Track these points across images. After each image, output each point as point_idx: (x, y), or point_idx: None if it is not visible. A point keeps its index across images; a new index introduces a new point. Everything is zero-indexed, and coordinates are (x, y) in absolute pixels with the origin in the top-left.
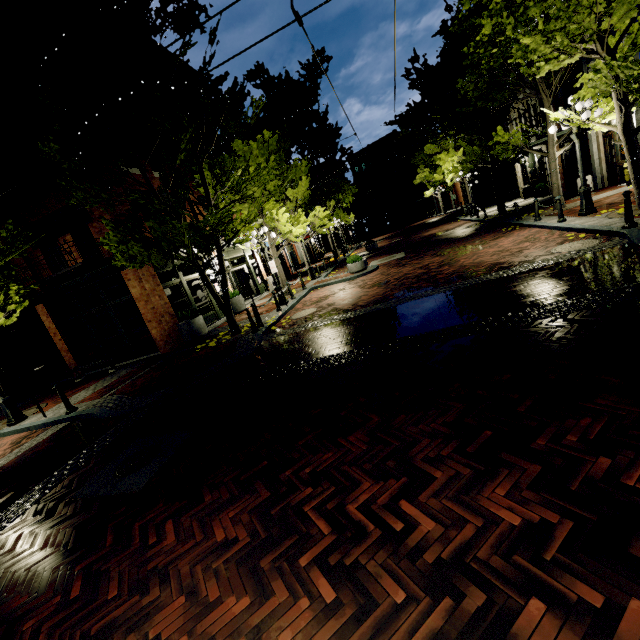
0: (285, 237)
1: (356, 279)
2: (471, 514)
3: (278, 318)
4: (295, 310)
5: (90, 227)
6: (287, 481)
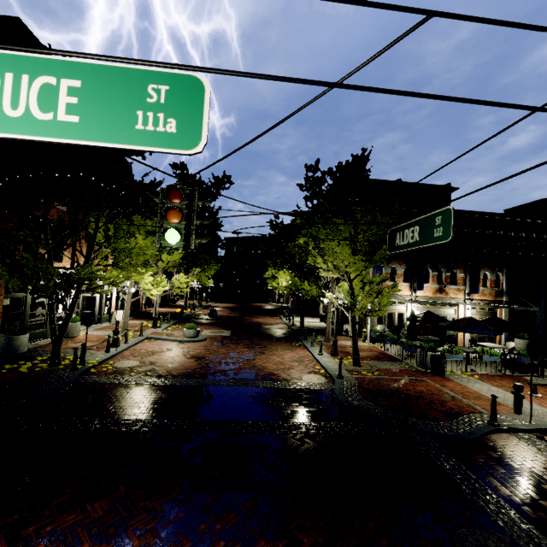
0: (143, 291)
1: (185, 343)
2: None
3: (102, 361)
4: (121, 356)
5: None
6: (27, 536)
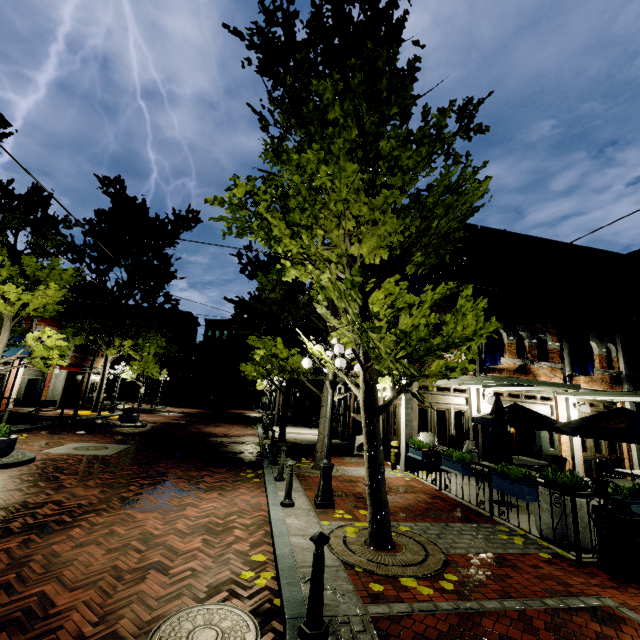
0: None
1: None
2: None
3: None
4: None
5: None
6: None
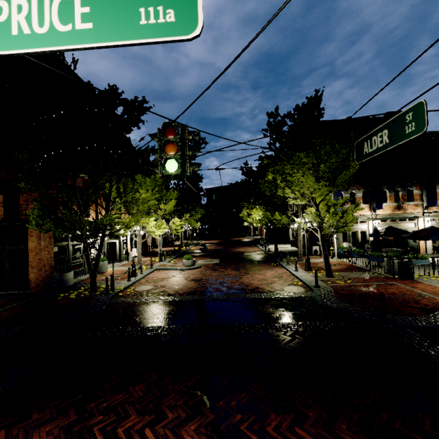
0: (149, 233)
1: (185, 271)
2: (175, 438)
3: (126, 287)
4: (139, 283)
5: (20, 195)
6: (90, 410)
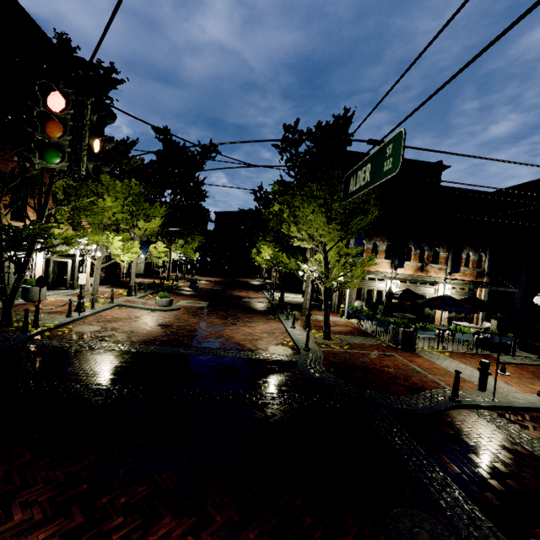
0: (113, 257)
1: (156, 312)
2: None
3: (60, 324)
4: (84, 321)
5: None
6: None
